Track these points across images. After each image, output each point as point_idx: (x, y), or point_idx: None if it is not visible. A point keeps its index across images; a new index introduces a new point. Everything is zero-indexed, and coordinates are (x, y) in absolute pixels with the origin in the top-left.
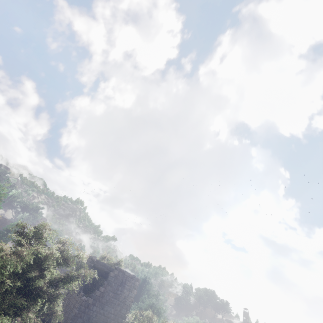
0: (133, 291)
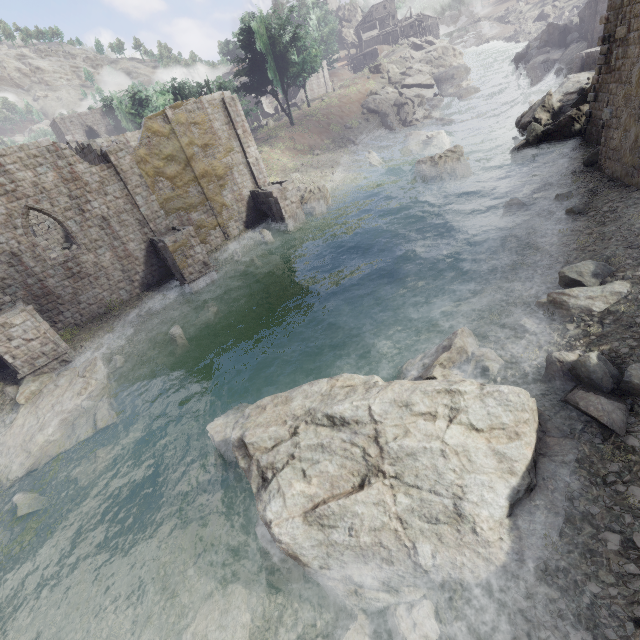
0: (61, 132)
